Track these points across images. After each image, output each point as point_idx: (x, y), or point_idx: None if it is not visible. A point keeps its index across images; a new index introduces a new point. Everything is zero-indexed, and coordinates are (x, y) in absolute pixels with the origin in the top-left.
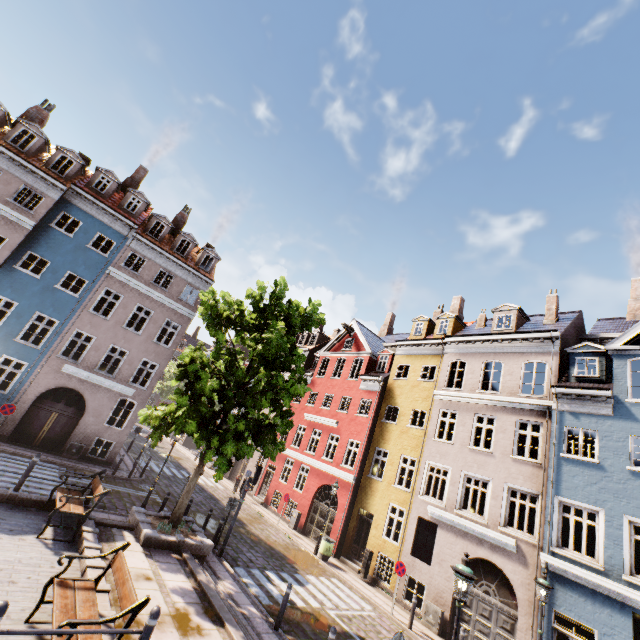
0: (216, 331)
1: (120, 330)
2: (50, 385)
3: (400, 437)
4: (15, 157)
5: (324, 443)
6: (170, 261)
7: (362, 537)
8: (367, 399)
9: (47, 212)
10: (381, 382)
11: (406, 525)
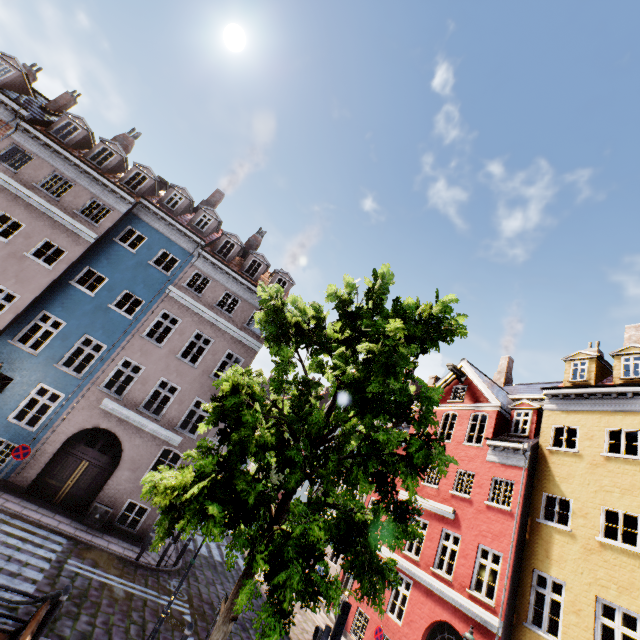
0: (279, 347)
1: (173, 360)
2: (84, 424)
3: (585, 559)
4: (89, 170)
5: (433, 543)
6: (237, 282)
7: None
8: (503, 478)
9: (112, 225)
10: (526, 452)
11: None
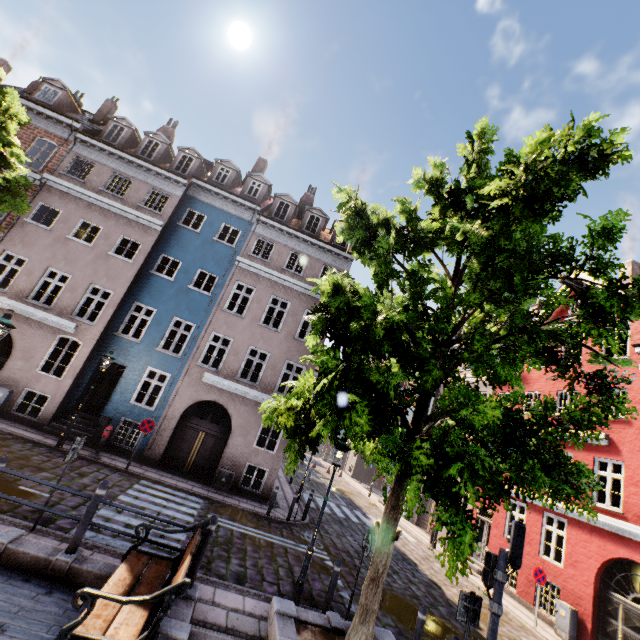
0: (371, 251)
1: (257, 328)
2: (193, 399)
3: None
4: (141, 163)
5: None
6: (300, 240)
7: None
8: None
9: (173, 211)
10: None
11: None
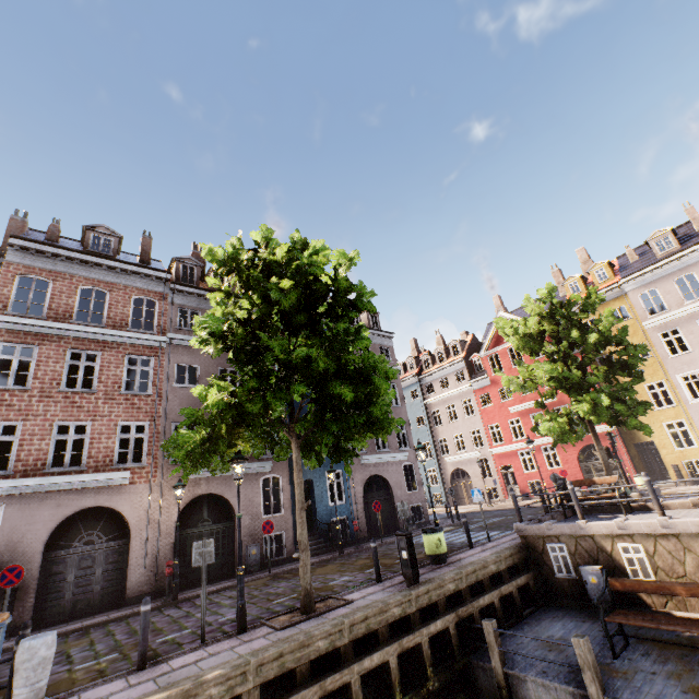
0: (533, 347)
1: None
2: (362, 480)
3: None
4: None
5: None
6: None
7: (653, 463)
8: None
9: None
10: None
11: (693, 429)
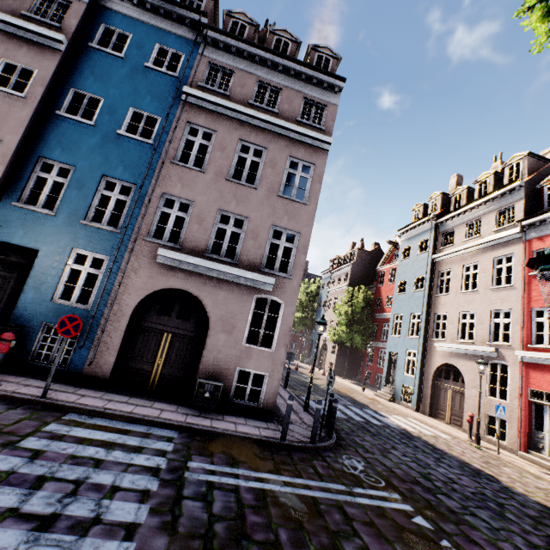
0: None
1: (225, 186)
2: (147, 288)
3: None
4: None
5: None
6: (267, 65)
7: None
8: None
9: (79, 25)
10: None
11: None
